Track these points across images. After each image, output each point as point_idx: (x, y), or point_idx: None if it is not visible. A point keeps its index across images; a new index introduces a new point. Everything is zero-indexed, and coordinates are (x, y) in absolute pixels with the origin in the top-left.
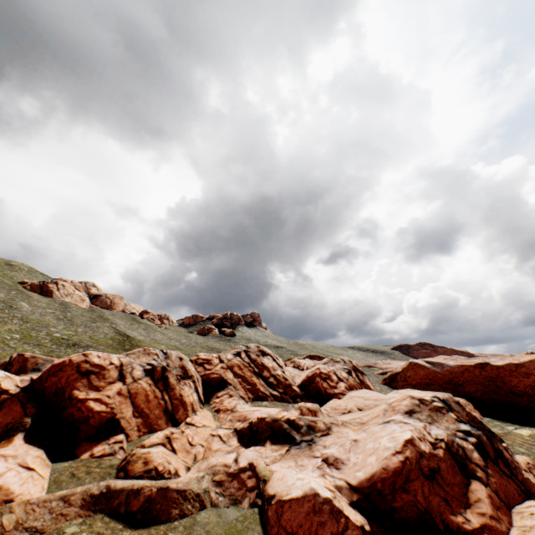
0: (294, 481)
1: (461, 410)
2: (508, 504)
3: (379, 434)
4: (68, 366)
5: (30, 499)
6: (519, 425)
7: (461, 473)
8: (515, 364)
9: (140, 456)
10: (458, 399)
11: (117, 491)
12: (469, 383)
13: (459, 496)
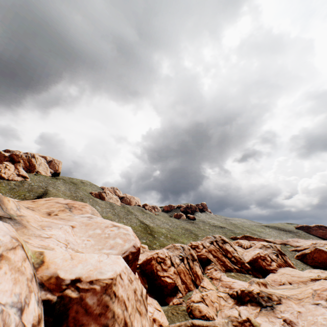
0: None
1: None
2: None
3: (315, 312)
4: (153, 260)
5: (169, 326)
6: None
7: None
8: None
9: (195, 307)
10: None
11: (197, 325)
12: None
13: None
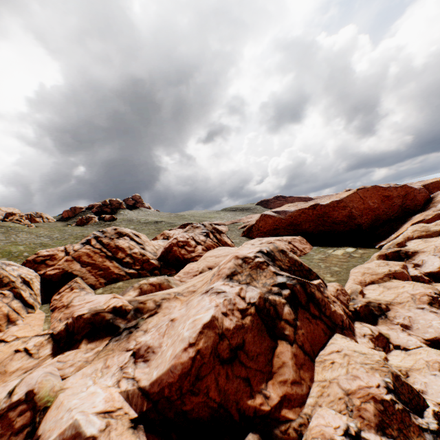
0: (64, 414)
1: (285, 257)
2: (313, 353)
3: (191, 312)
4: None
5: None
6: (336, 248)
7: (270, 336)
8: (337, 201)
9: None
10: (295, 238)
11: None
12: (305, 222)
13: (263, 367)
